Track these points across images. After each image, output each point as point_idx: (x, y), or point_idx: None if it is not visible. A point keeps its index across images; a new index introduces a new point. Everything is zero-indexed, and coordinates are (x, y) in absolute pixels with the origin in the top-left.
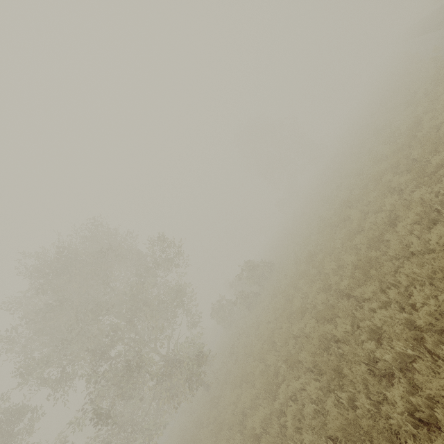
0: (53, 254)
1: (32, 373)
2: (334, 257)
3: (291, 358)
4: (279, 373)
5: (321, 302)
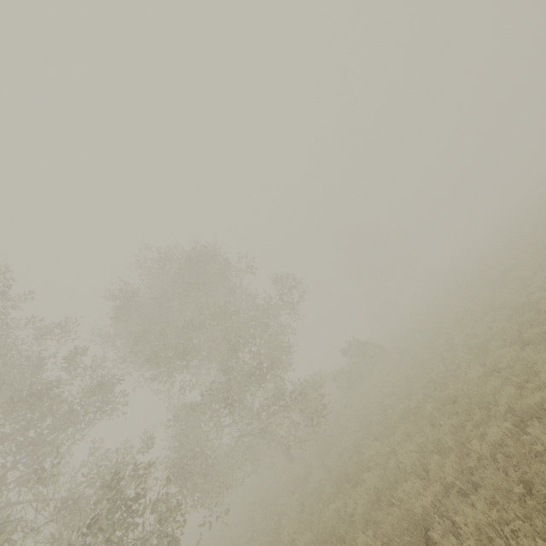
0: (185, 250)
1: (145, 346)
2: (509, 293)
3: (481, 348)
4: (460, 369)
5: (505, 316)
